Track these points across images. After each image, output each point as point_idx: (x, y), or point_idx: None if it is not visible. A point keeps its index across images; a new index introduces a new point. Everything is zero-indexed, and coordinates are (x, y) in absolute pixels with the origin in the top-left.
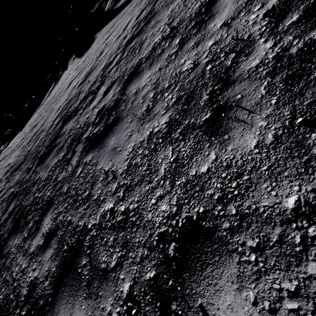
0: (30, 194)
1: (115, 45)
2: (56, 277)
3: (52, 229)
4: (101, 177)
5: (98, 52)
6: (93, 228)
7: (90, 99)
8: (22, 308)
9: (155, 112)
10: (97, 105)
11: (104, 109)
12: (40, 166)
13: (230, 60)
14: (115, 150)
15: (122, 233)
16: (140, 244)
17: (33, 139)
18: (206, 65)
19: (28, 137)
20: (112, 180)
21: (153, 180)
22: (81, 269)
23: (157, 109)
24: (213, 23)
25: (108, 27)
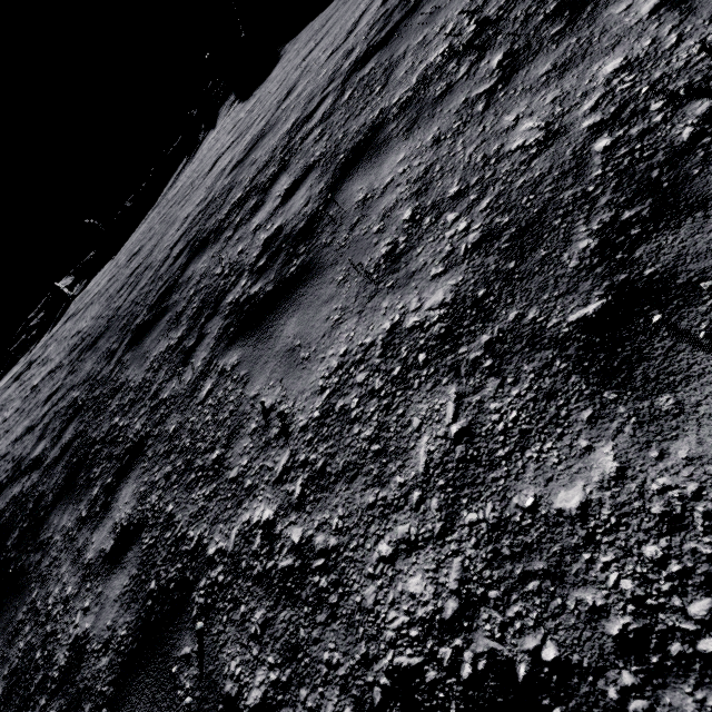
0: (104, 415)
1: (325, 71)
2: (123, 656)
3: (132, 522)
4: (254, 420)
5: (282, 89)
6: (218, 560)
7: (251, 205)
8: (52, 699)
9: (414, 265)
10: (265, 223)
11: (280, 237)
12: (132, 351)
13: (689, 125)
14: (295, 356)
15: (288, 612)
16: (334, 676)
17: (129, 284)
18: (593, 137)
19: (121, 276)
20: (279, 441)
21: (389, 480)
22: (177, 667)
23: (420, 257)
24: (624, 3)
25: (313, 29)
